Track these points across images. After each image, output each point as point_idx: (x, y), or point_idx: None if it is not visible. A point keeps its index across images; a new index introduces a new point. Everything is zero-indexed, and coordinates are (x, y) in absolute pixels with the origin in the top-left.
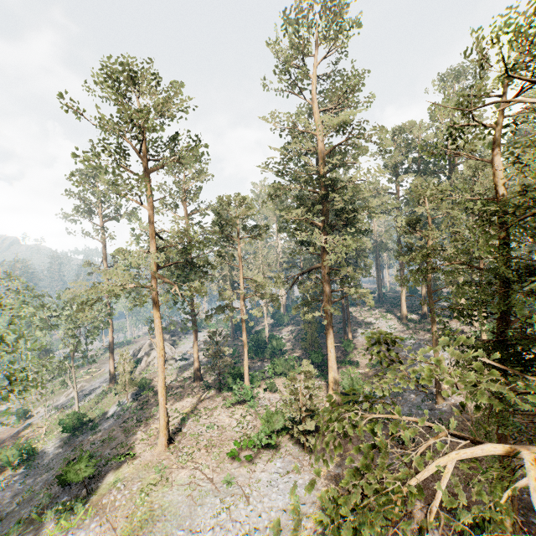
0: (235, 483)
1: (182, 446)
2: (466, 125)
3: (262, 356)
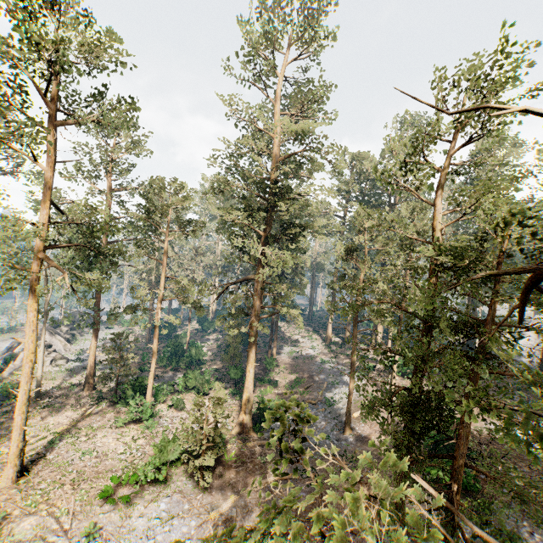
0: (99, 535)
1: (39, 481)
2: (420, 161)
3: (177, 365)
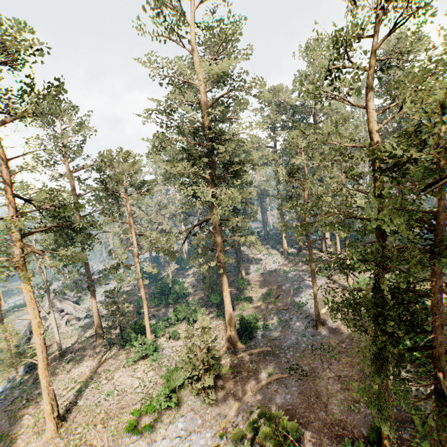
0: None
1: (76, 426)
2: (340, 67)
3: (167, 302)
